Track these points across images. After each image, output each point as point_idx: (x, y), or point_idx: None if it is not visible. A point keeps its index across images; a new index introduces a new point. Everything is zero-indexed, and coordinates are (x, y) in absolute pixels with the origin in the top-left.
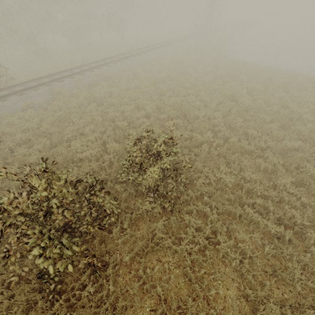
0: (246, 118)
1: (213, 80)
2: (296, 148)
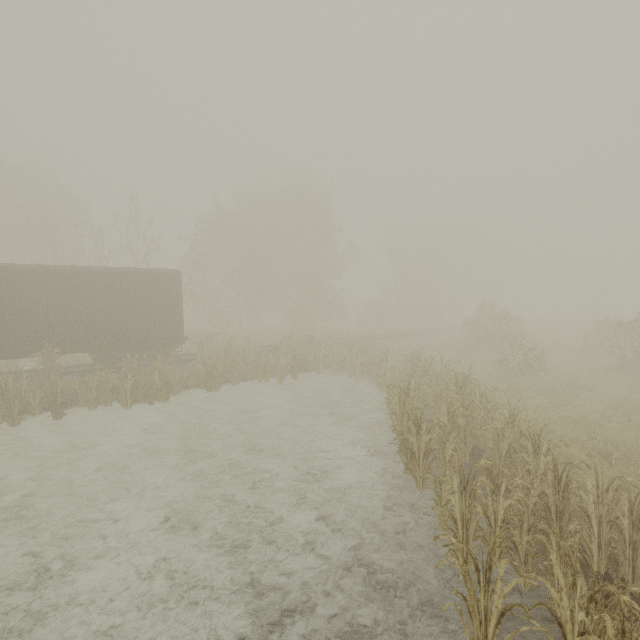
0: None
1: None
2: None
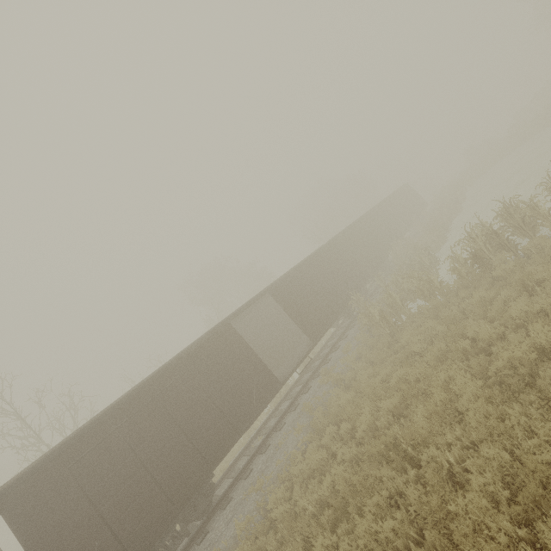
0: None
1: None
2: None
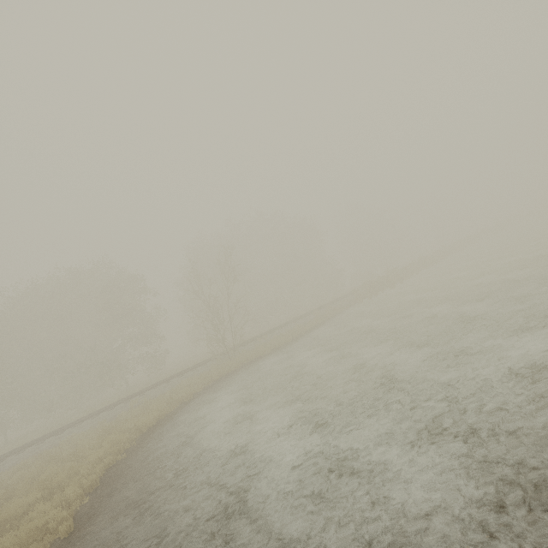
0: None
1: None
2: None
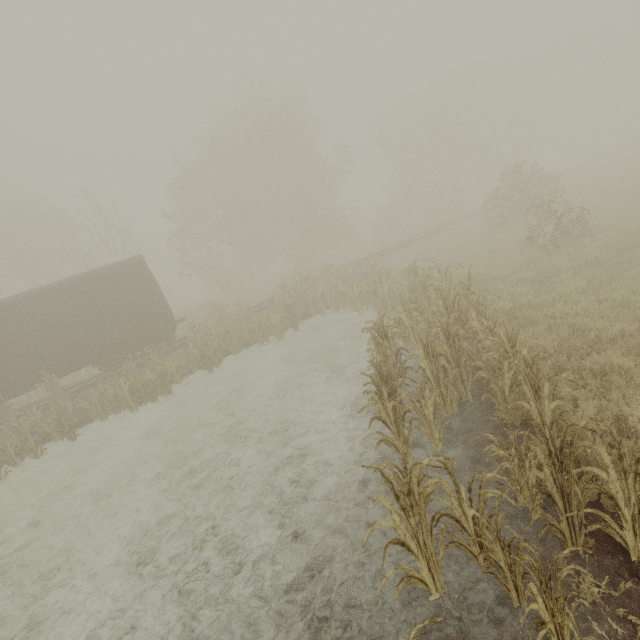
0: None
1: None
2: None
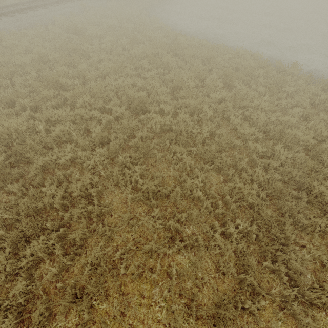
0: (157, 156)
1: (118, 67)
2: (234, 239)
